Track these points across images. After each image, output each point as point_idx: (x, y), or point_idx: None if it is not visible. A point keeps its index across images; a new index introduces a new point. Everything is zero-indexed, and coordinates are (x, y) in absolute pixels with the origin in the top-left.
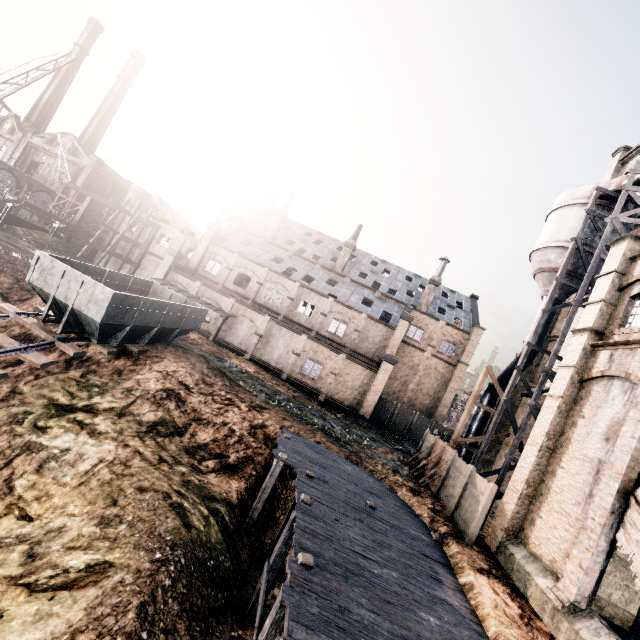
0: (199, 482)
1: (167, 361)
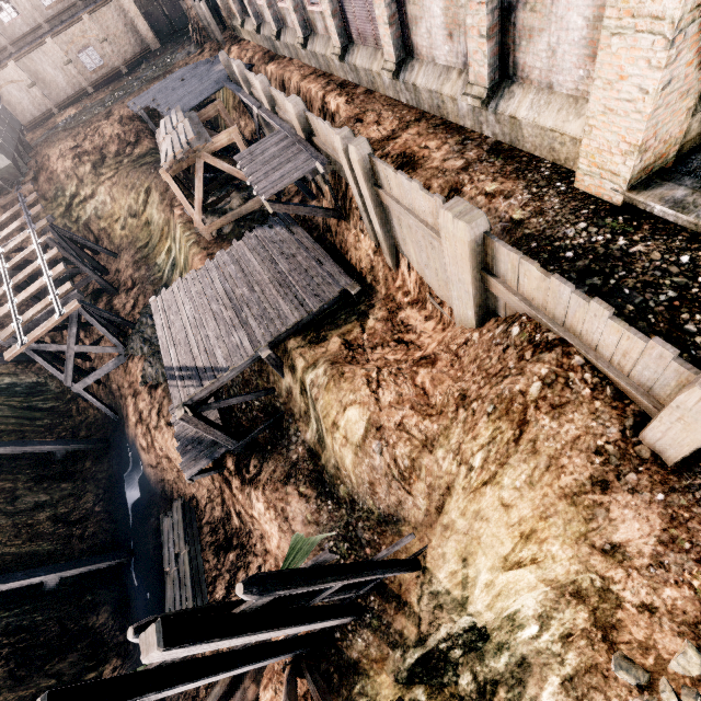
0: (136, 157)
1: (49, 152)
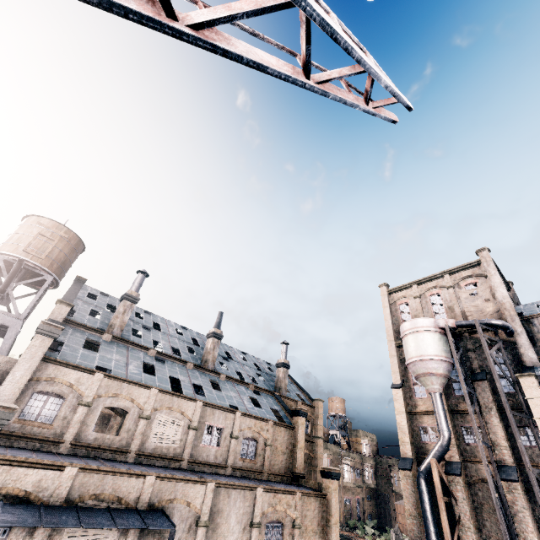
0: None
1: None
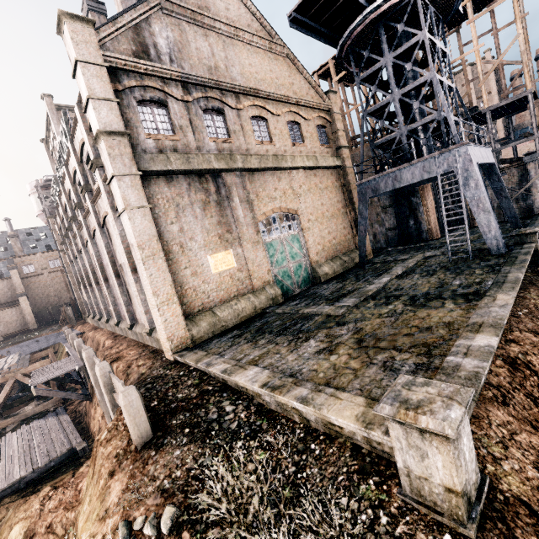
0: None
1: None
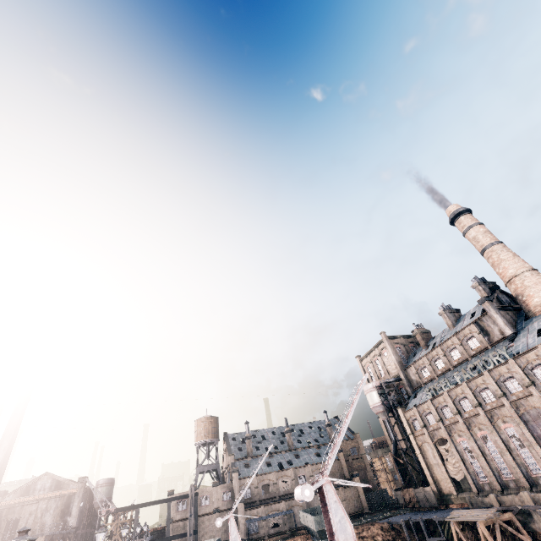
0: None
1: None
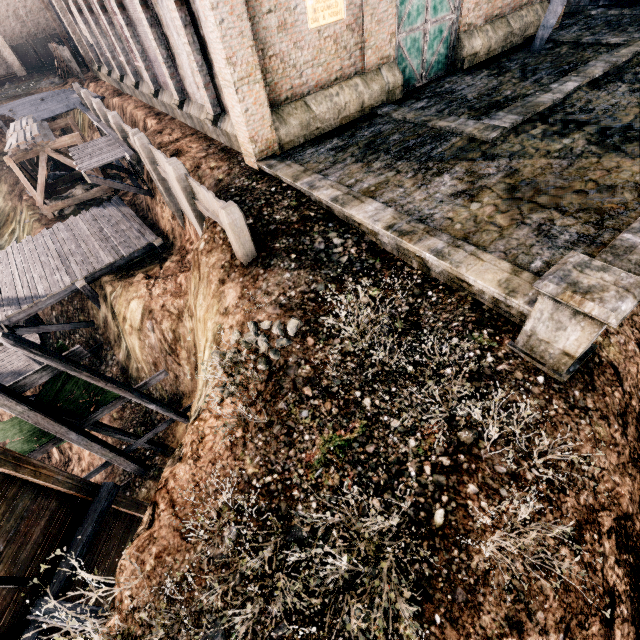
0: None
1: None
